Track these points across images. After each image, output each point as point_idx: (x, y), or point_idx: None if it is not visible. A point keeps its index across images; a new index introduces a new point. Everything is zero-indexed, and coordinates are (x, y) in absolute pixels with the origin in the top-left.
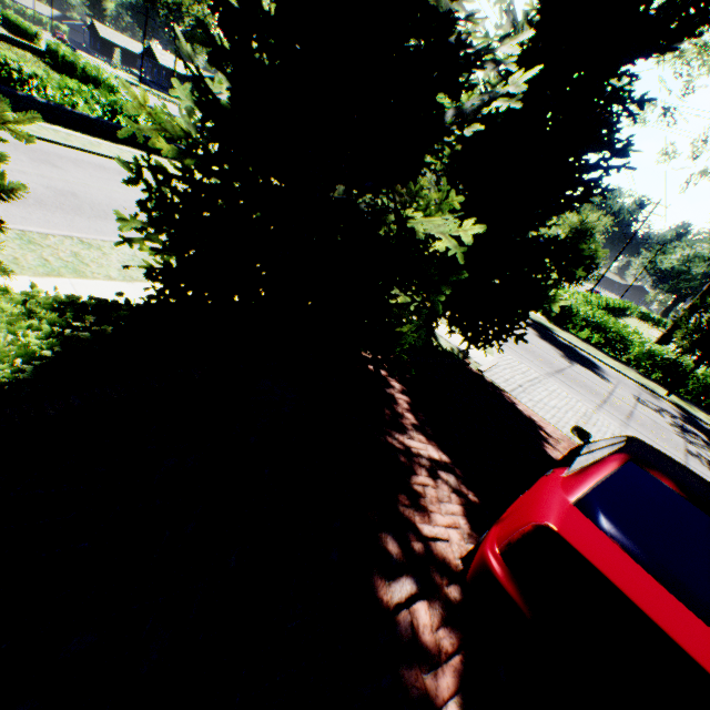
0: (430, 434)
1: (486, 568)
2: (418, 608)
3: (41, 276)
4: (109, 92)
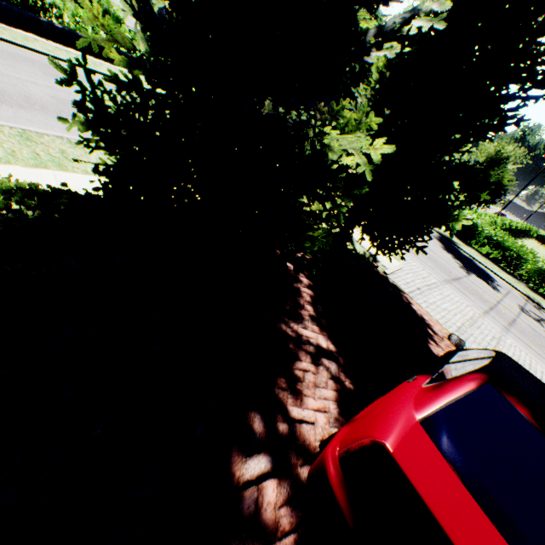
0: (324, 325)
1: (323, 470)
2: (267, 486)
3: (31, 167)
4: (116, 23)
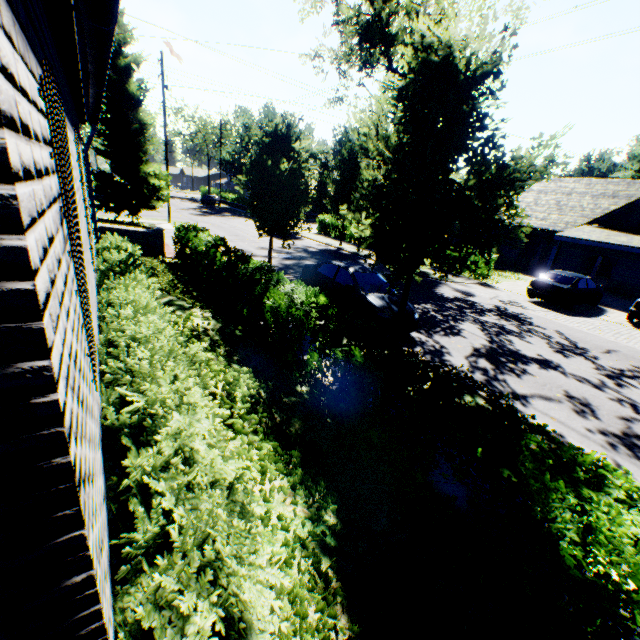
0: None
1: None
2: None
3: None
4: None
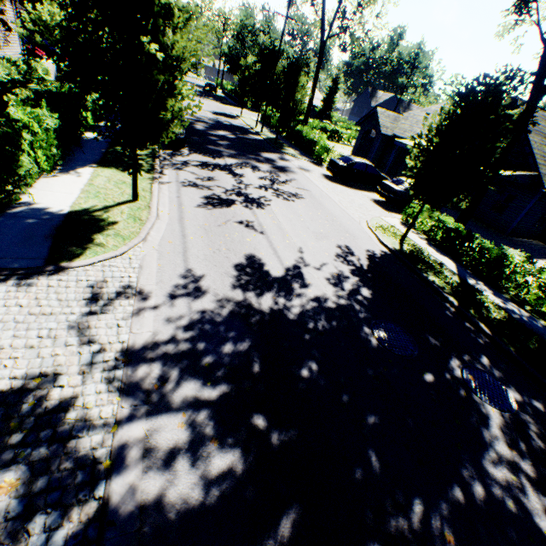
0: None
1: None
2: None
3: None
4: None
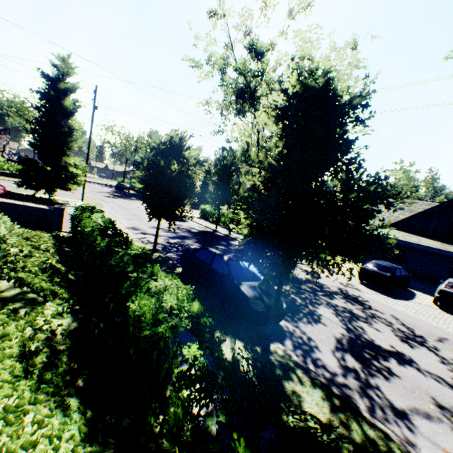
0: None
1: None
2: None
3: None
4: None
